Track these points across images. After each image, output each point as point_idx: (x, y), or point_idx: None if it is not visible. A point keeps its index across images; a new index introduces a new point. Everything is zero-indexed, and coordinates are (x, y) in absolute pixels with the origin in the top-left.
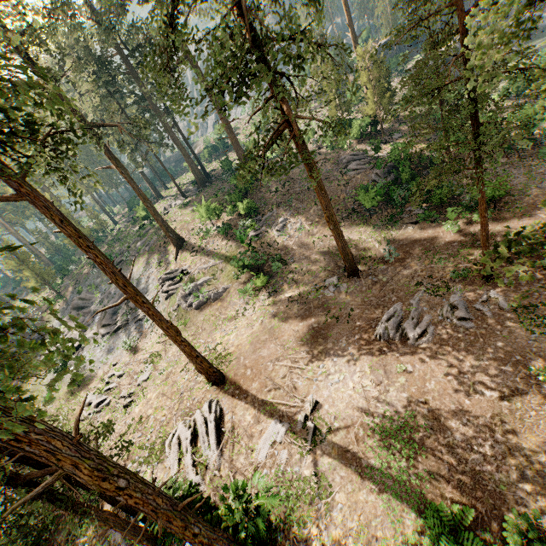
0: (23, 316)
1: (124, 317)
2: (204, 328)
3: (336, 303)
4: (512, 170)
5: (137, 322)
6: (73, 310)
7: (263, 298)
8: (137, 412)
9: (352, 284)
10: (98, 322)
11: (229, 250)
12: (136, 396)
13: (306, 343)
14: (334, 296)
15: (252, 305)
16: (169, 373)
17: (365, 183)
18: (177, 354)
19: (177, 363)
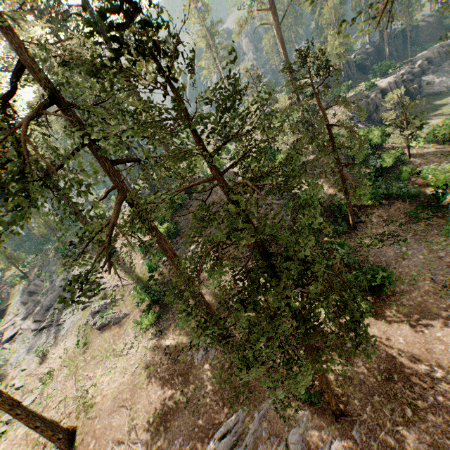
0: (3, 284)
1: (50, 318)
2: (94, 355)
3: (196, 376)
4: (413, 243)
5: (58, 325)
6: (27, 293)
7: (150, 336)
8: (1, 449)
9: (220, 354)
10: (34, 316)
11: (143, 270)
12: (11, 425)
13: (149, 427)
14: (200, 364)
15: (138, 343)
16: (46, 405)
17: (275, 221)
18: (63, 381)
19: (56, 396)
